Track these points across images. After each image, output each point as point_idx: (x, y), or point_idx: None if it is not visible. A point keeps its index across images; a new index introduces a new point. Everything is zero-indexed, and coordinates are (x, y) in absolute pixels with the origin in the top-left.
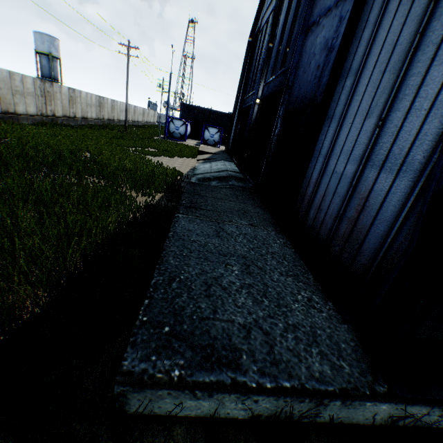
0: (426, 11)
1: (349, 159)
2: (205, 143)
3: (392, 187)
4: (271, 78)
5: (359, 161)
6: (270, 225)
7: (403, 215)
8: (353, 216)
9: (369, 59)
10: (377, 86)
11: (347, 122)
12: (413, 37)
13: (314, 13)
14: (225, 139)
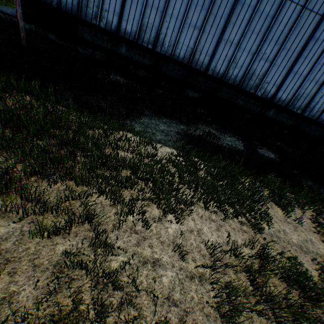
0: None
1: None
2: None
3: None
4: None
5: None
6: None
7: None
8: None
9: None
10: None
11: None
12: None
13: None
14: None
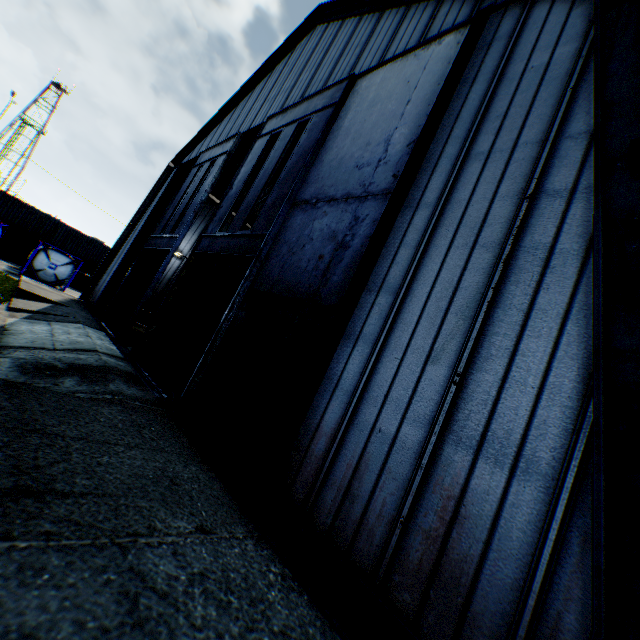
0: (495, 268)
1: (407, 416)
2: (32, 274)
3: (509, 492)
4: (222, 233)
5: (429, 427)
6: (234, 517)
7: (548, 554)
8: (436, 529)
9: (416, 284)
10: (440, 324)
11: (392, 354)
12: (484, 288)
13: (306, 191)
14: (78, 278)
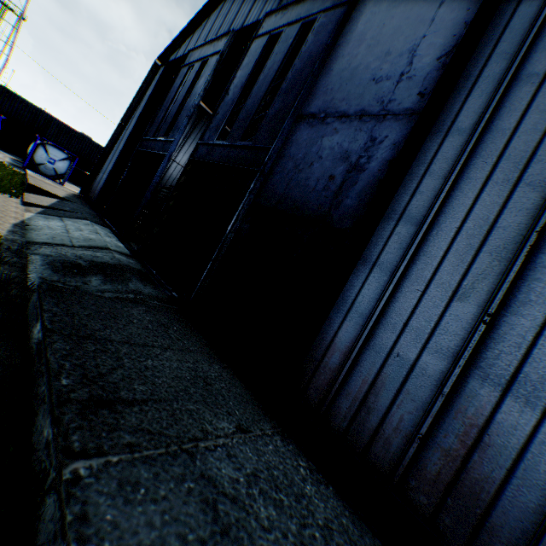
0: (541, 210)
1: (428, 347)
2: (34, 168)
3: (538, 431)
4: (220, 142)
5: (453, 359)
6: (260, 414)
7: None
8: (456, 449)
9: (443, 217)
10: (469, 262)
11: (413, 286)
12: (526, 230)
13: (313, 103)
14: (73, 172)
